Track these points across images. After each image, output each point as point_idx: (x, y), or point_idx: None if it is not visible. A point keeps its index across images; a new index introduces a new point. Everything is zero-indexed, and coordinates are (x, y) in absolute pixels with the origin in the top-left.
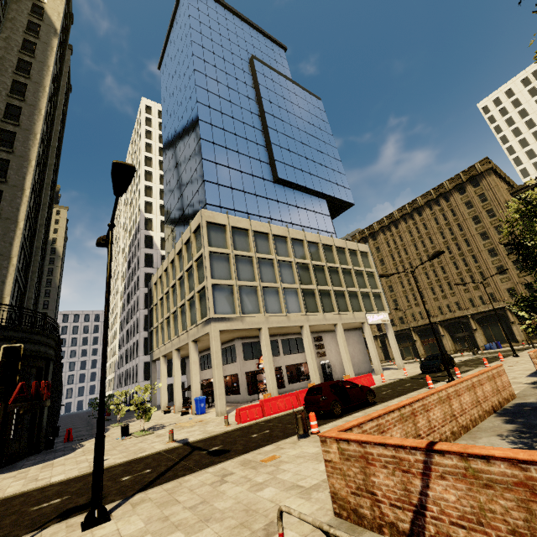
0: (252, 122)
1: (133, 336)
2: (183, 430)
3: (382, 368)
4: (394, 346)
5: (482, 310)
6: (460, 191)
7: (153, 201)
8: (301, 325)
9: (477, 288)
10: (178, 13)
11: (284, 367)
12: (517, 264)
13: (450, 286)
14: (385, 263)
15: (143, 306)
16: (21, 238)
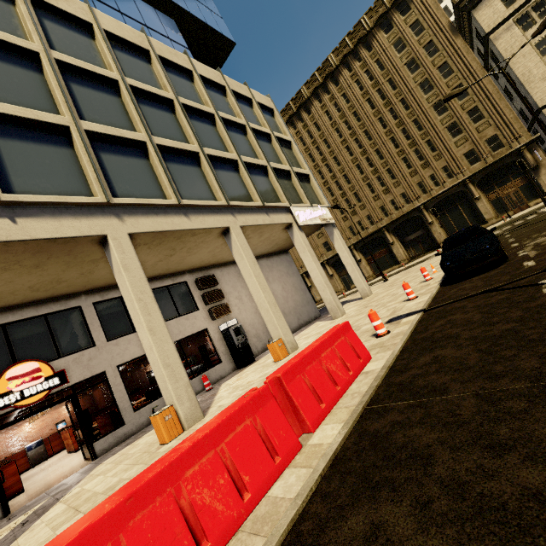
0: None
1: None
2: None
3: None
4: (349, 260)
5: (438, 192)
6: (384, 28)
7: None
8: (98, 238)
9: (426, 165)
10: None
11: (112, 373)
12: (474, 114)
13: (391, 174)
14: None
15: None
16: None
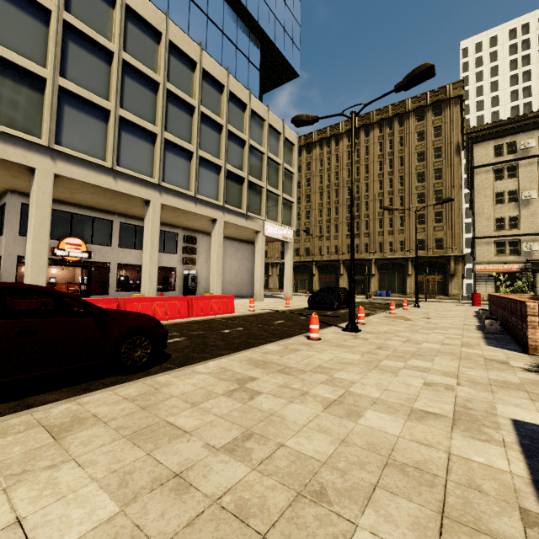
0: None
1: None
2: None
3: (269, 296)
4: (289, 271)
5: (388, 256)
6: (418, 117)
7: None
8: (146, 200)
9: (391, 233)
10: None
11: (113, 265)
12: (438, 216)
13: (367, 225)
14: (311, 184)
15: None
16: None
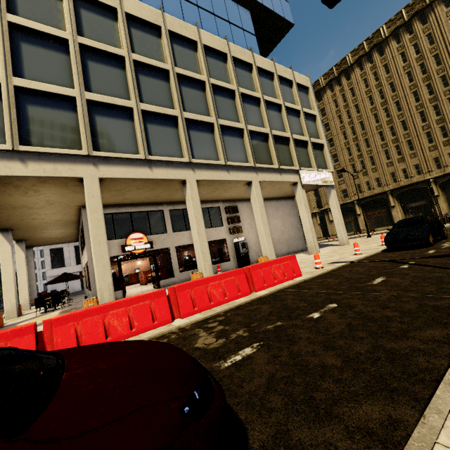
0: None
1: None
2: None
3: (319, 245)
4: (337, 215)
5: None
6: (446, 1)
7: None
8: (182, 180)
9: (448, 143)
10: None
11: (172, 249)
12: None
13: (410, 145)
14: (331, 127)
15: None
16: None
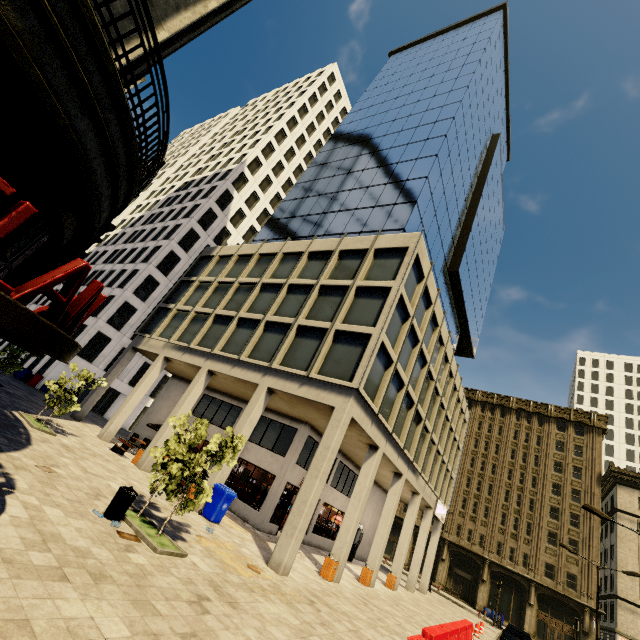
0: (467, 192)
1: (108, 285)
2: (259, 598)
3: None
4: (432, 557)
5: (507, 565)
6: (559, 426)
7: (264, 164)
8: (400, 473)
9: (514, 536)
10: (467, 27)
11: (321, 503)
12: (572, 545)
13: (486, 512)
14: None
15: (158, 263)
16: (194, 19)
